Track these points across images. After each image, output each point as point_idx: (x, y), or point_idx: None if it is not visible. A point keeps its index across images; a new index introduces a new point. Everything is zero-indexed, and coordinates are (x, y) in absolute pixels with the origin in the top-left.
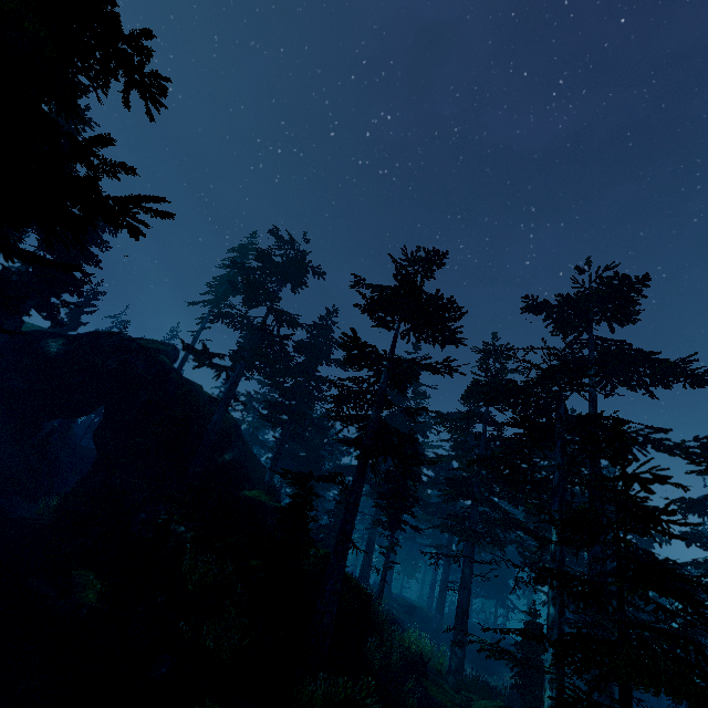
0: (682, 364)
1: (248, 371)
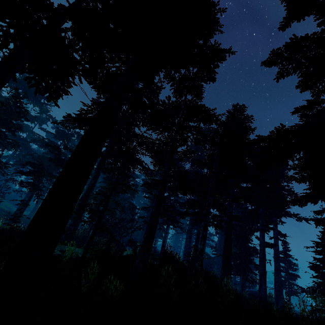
0: None
1: None
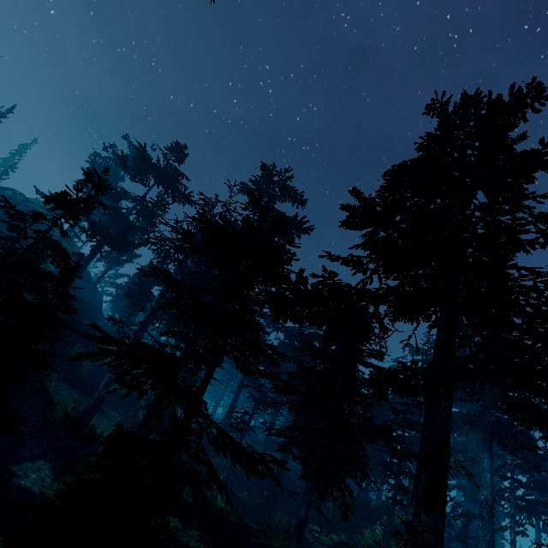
0: (280, 213)
1: None
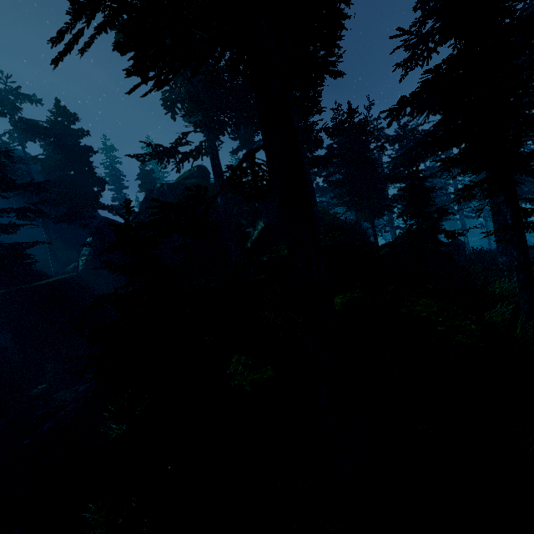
0: None
1: (222, 134)
